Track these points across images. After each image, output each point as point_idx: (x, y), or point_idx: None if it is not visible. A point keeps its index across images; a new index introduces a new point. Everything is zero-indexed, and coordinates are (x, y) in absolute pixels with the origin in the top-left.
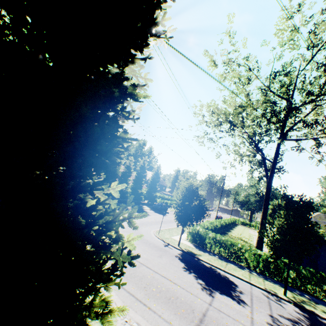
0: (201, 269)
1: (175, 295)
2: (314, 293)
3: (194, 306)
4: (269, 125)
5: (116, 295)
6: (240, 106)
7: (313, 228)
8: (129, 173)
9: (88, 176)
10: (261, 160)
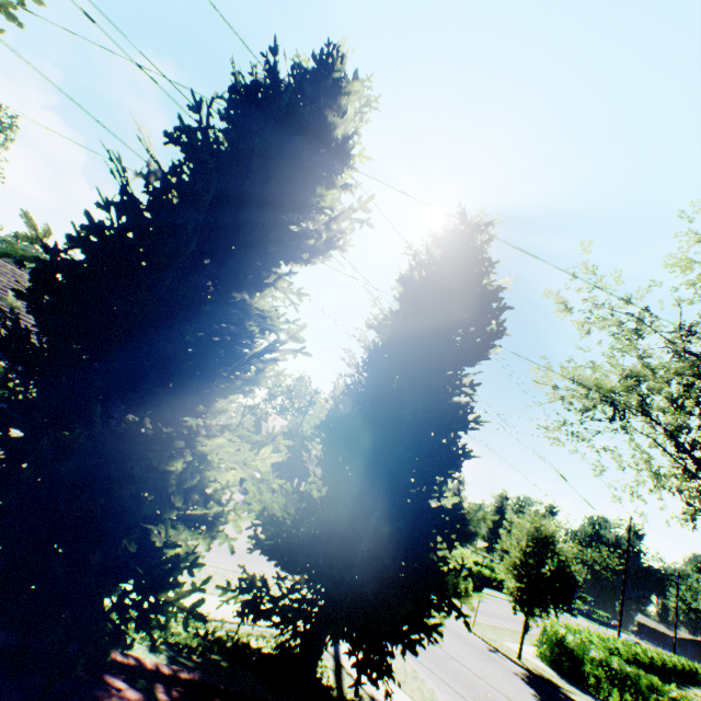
0: None
1: None
2: None
3: None
4: None
5: (426, 675)
6: (629, 376)
7: None
8: None
9: (439, 484)
10: None
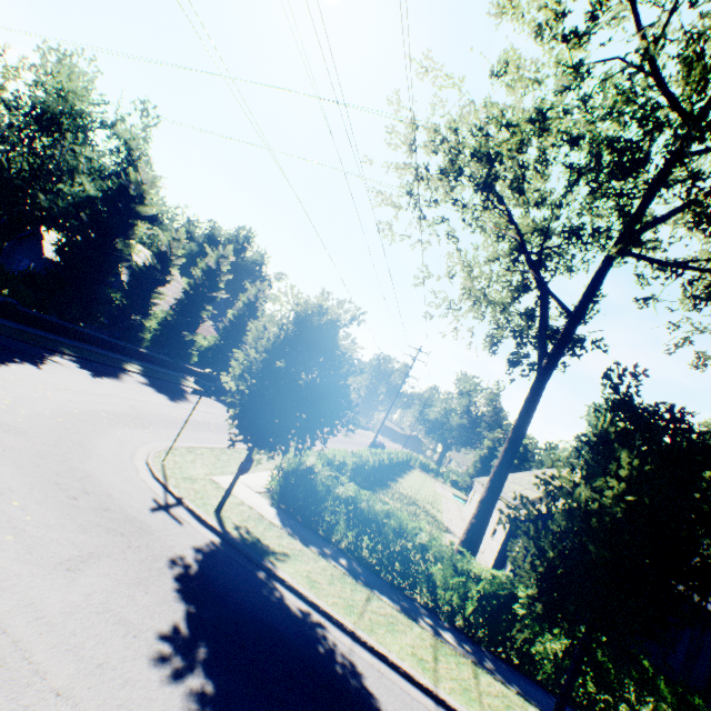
0: (258, 637)
1: None
2: (600, 710)
3: None
4: (597, 199)
5: None
6: (539, 109)
7: (710, 536)
8: (161, 274)
9: None
10: (533, 308)
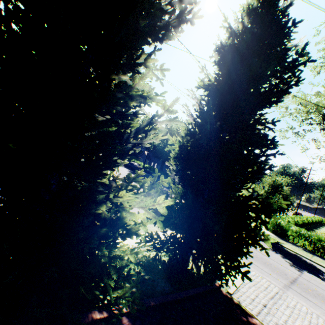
0: (286, 253)
1: (268, 262)
2: None
3: (285, 272)
4: None
5: None
6: None
7: None
8: None
9: (248, 182)
10: None
